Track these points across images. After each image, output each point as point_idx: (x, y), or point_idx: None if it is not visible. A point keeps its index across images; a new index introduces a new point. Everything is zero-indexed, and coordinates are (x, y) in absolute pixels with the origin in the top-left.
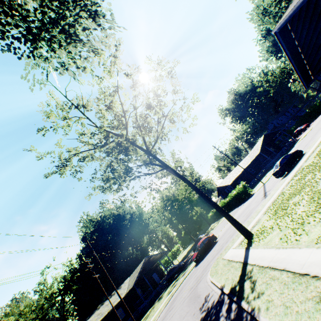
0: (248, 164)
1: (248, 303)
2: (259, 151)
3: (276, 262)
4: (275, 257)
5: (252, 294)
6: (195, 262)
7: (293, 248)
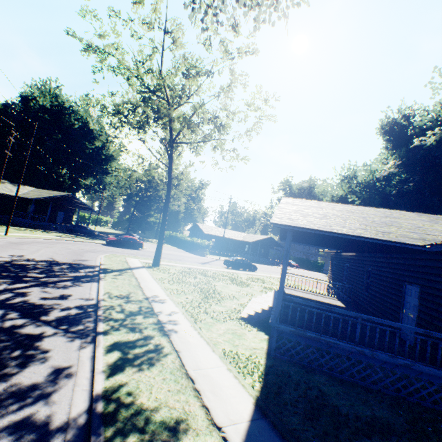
0: (235, 239)
1: (105, 276)
2: (252, 241)
3: (142, 279)
4: (145, 278)
5: (112, 276)
6: (107, 243)
7: (157, 282)
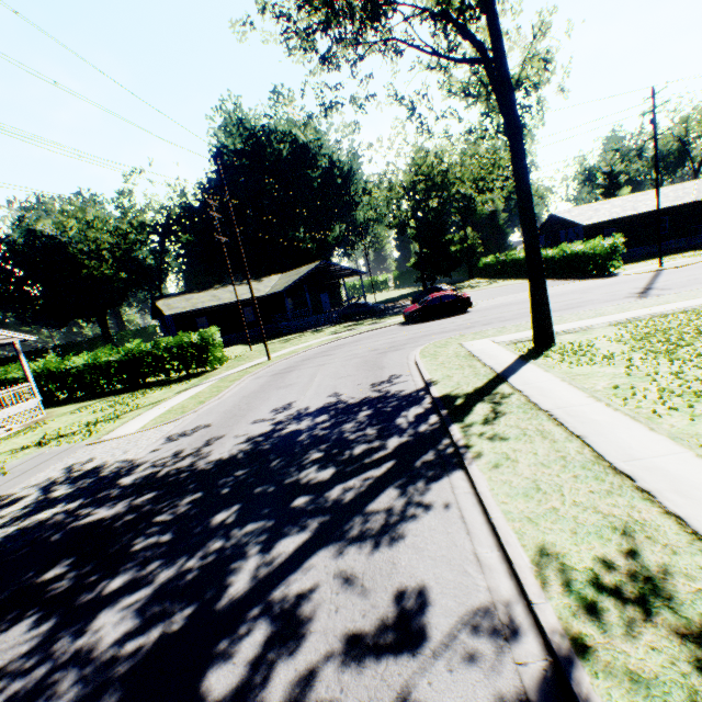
0: (673, 206)
1: (464, 433)
2: None
3: (572, 417)
4: (575, 408)
5: (482, 428)
6: (405, 320)
7: (634, 419)
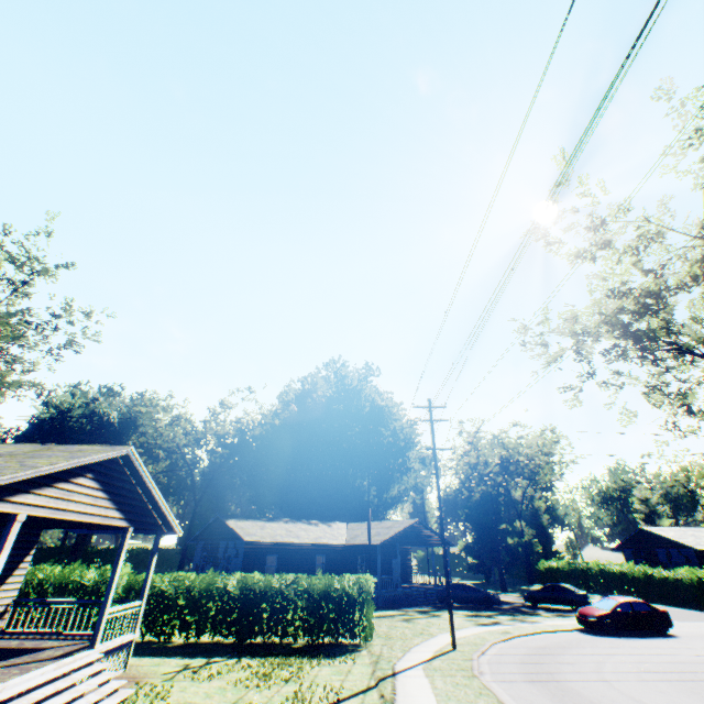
0: None
1: None
2: None
3: None
4: None
5: None
6: (589, 625)
7: None
